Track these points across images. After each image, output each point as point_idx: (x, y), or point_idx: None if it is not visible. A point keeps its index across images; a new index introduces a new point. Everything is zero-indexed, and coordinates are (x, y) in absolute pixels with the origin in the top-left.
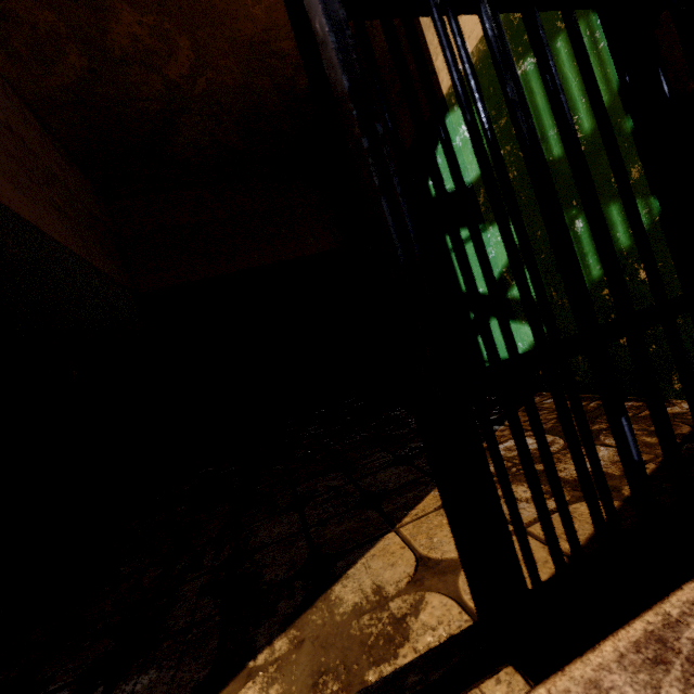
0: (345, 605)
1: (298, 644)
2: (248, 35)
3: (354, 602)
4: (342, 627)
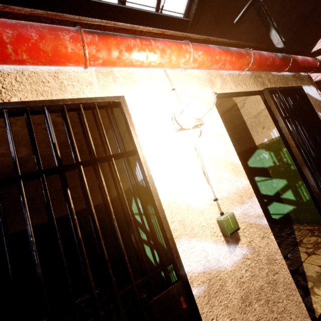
0: (314, 275)
1: (314, 282)
2: None
3: (315, 275)
4: (319, 278)
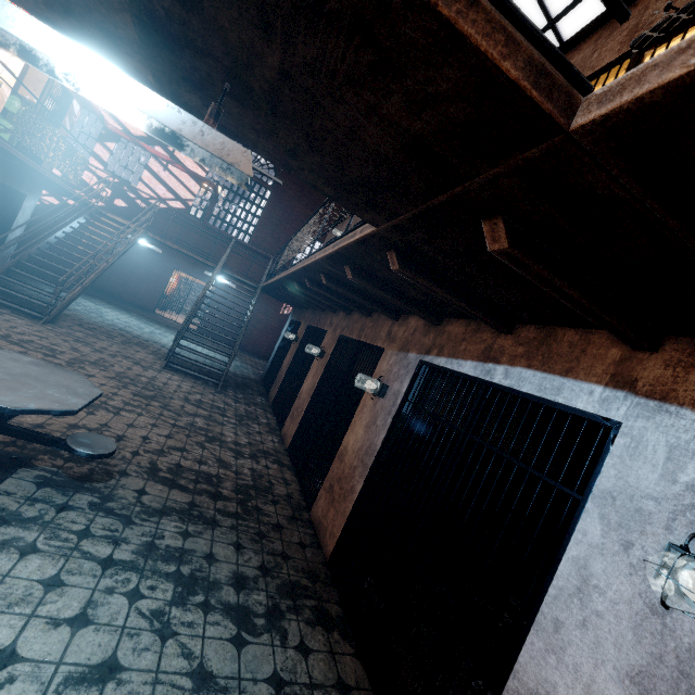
0: None
1: None
2: None
3: None
4: None
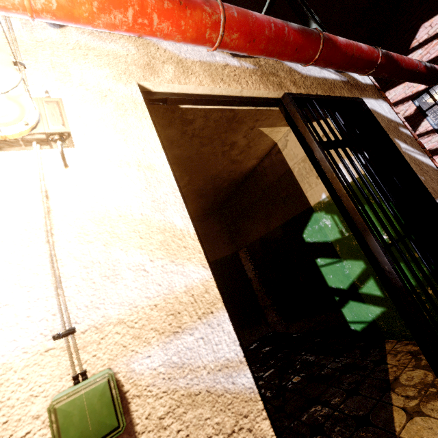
0: None
1: None
2: (212, 173)
3: None
4: None
